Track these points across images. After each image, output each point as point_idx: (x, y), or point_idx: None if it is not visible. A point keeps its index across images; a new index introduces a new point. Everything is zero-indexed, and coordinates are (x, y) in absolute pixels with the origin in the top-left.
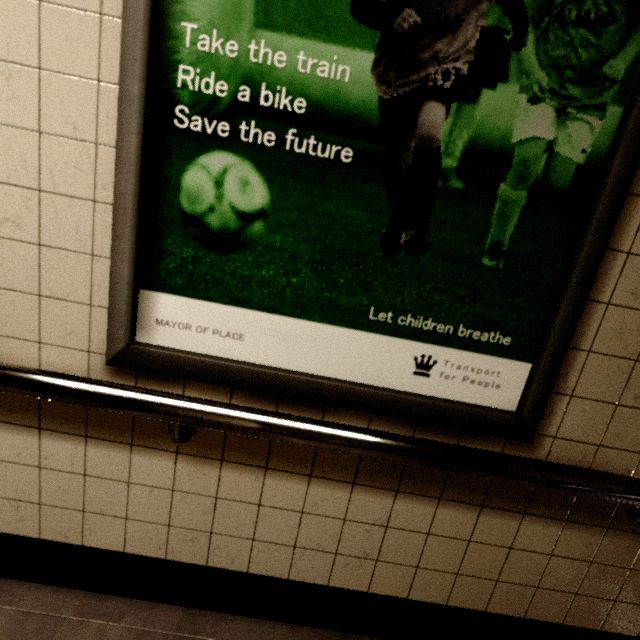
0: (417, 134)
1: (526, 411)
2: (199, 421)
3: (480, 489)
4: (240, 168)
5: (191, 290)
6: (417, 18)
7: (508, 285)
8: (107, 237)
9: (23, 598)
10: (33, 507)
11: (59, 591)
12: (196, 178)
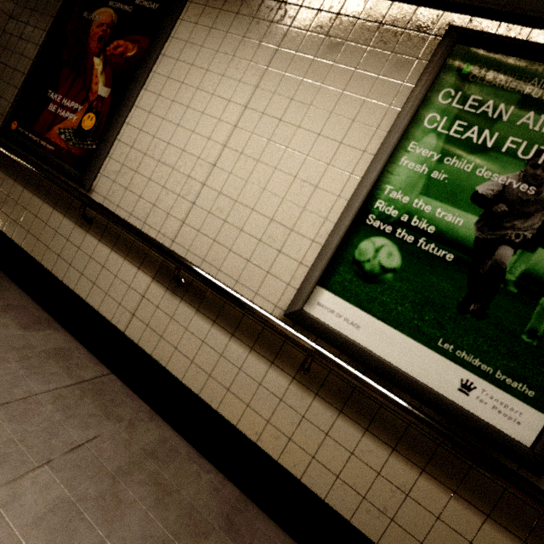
0: (493, 258)
1: (538, 449)
2: (327, 360)
3: (489, 500)
4: (390, 247)
5: (342, 294)
6: (506, 209)
7: (538, 357)
8: (311, 257)
9: (164, 429)
10: (205, 375)
11: (179, 437)
12: (366, 245)
